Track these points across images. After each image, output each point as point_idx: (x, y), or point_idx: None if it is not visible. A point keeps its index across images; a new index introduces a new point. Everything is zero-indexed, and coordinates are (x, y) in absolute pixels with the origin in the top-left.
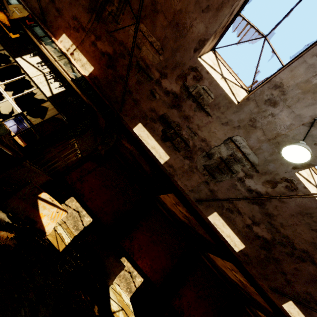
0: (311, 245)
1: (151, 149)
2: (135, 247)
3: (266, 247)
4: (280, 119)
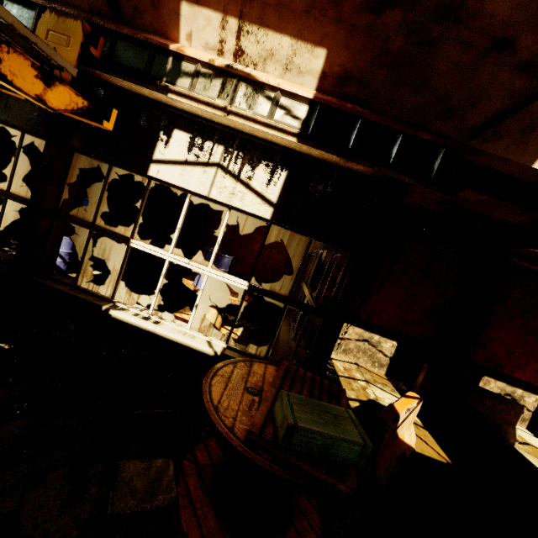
0: None
1: None
2: (499, 355)
3: None
4: None
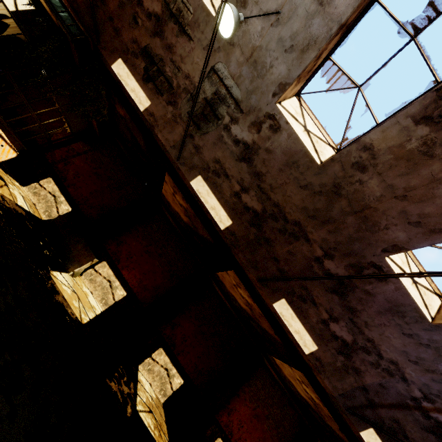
0: (303, 213)
1: (131, 92)
2: (123, 254)
3: (257, 223)
4: (252, 24)
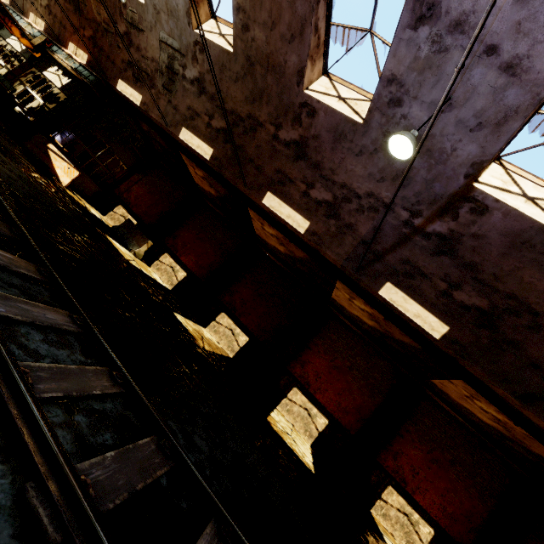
0: (248, 104)
1: (130, 98)
2: (179, 245)
3: (228, 138)
4: None
